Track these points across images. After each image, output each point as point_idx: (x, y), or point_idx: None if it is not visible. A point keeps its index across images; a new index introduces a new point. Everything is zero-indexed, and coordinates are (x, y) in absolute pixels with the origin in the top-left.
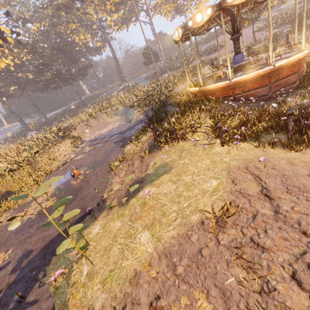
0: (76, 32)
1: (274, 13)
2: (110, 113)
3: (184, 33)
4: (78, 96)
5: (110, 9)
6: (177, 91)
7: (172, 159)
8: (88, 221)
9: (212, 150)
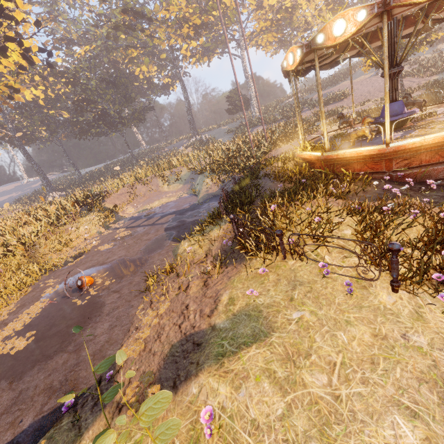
0: (137, 61)
1: (428, 54)
2: (168, 178)
3: (305, 57)
4: (128, 149)
5: (187, 34)
6: (276, 154)
7: (270, 301)
8: (61, 436)
9: (370, 297)
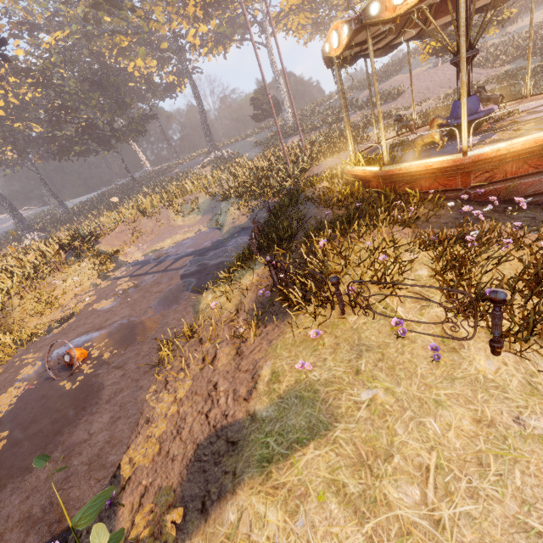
0: (129, 53)
1: (497, 39)
2: (182, 208)
3: (354, 37)
4: (127, 171)
5: (194, 15)
6: (318, 171)
7: (329, 375)
8: None
9: (464, 364)
